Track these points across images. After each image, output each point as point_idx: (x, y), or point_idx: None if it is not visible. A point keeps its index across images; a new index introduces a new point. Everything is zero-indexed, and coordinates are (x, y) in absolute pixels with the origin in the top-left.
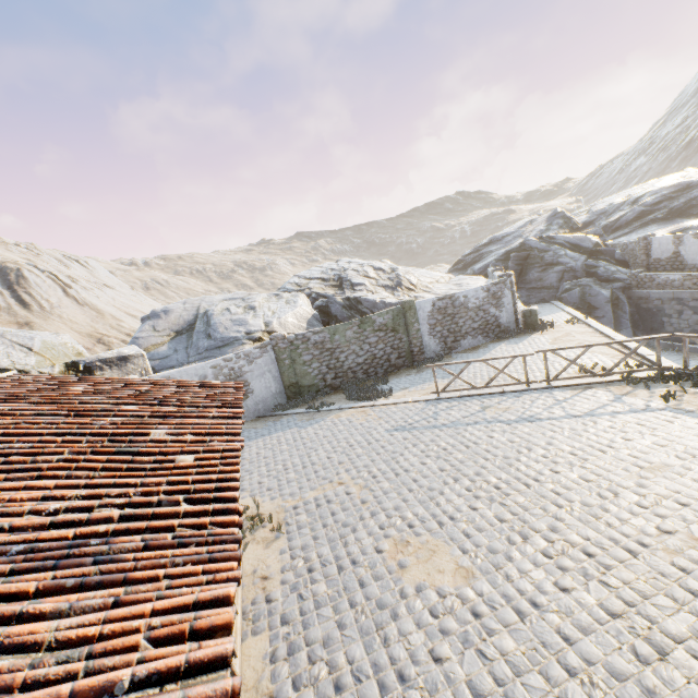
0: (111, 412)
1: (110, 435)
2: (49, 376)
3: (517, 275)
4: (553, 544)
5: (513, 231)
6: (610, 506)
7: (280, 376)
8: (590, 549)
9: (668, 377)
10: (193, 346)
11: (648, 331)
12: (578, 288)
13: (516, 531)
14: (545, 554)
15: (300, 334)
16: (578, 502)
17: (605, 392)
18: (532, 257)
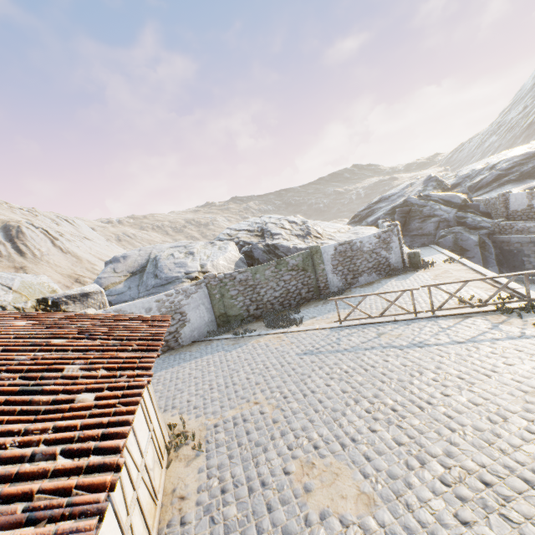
0: (38, 347)
1: (25, 371)
2: (1, 312)
3: (402, 225)
4: (450, 471)
5: (397, 192)
6: (500, 431)
7: (212, 308)
8: (487, 477)
9: None
10: (143, 284)
11: (511, 268)
12: (451, 234)
13: (413, 455)
14: (443, 481)
15: (228, 273)
16: (470, 426)
17: (483, 320)
18: (413, 211)
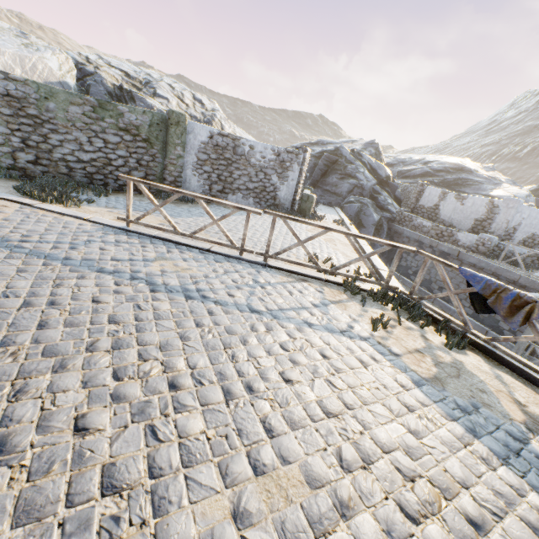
0: None
1: None
2: None
3: (321, 174)
4: None
5: (337, 142)
6: None
7: None
8: None
9: (389, 299)
10: None
11: (389, 260)
12: (359, 204)
13: None
14: None
15: None
16: None
17: (317, 291)
18: (339, 164)
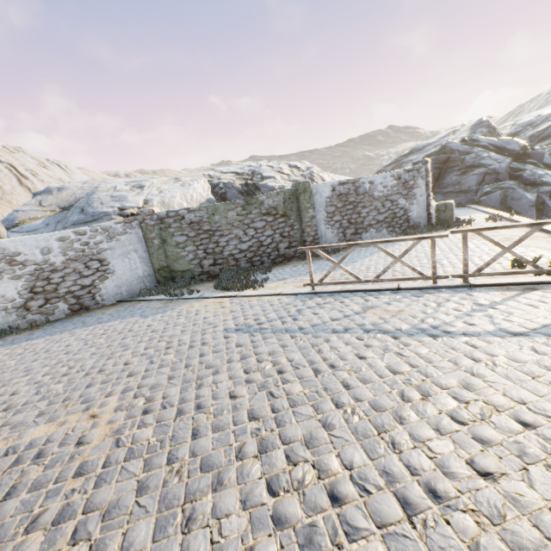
0: None
1: None
2: None
3: (434, 179)
4: None
5: (434, 141)
6: None
7: (149, 258)
8: None
9: None
10: (64, 220)
11: None
12: (500, 191)
13: None
14: None
15: (172, 211)
16: None
17: None
18: (452, 160)
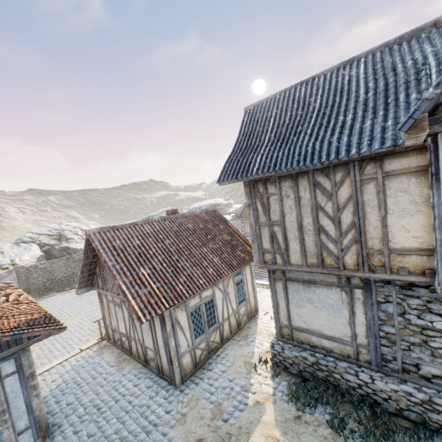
0: None
1: None
2: None
3: None
4: None
5: (157, 214)
6: None
7: (19, 285)
8: None
9: None
10: None
11: None
12: None
13: (99, 309)
14: None
15: (33, 264)
16: None
17: None
18: None
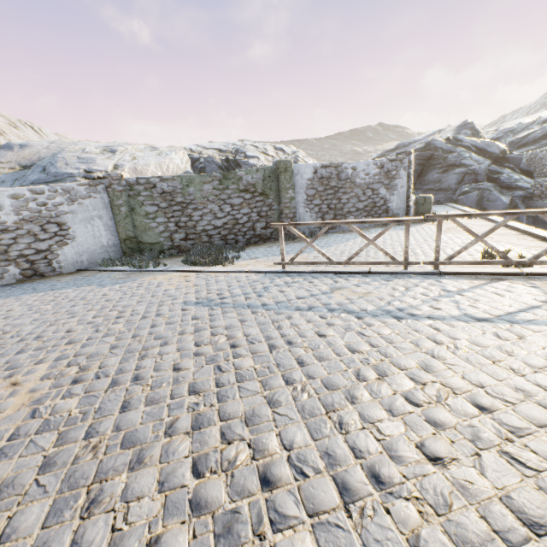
0: None
1: None
2: None
3: (417, 175)
4: None
5: (420, 139)
6: None
7: (115, 226)
8: None
9: None
10: (23, 178)
11: None
12: (477, 191)
13: None
14: None
15: (143, 177)
16: None
17: (529, 287)
18: (435, 158)
